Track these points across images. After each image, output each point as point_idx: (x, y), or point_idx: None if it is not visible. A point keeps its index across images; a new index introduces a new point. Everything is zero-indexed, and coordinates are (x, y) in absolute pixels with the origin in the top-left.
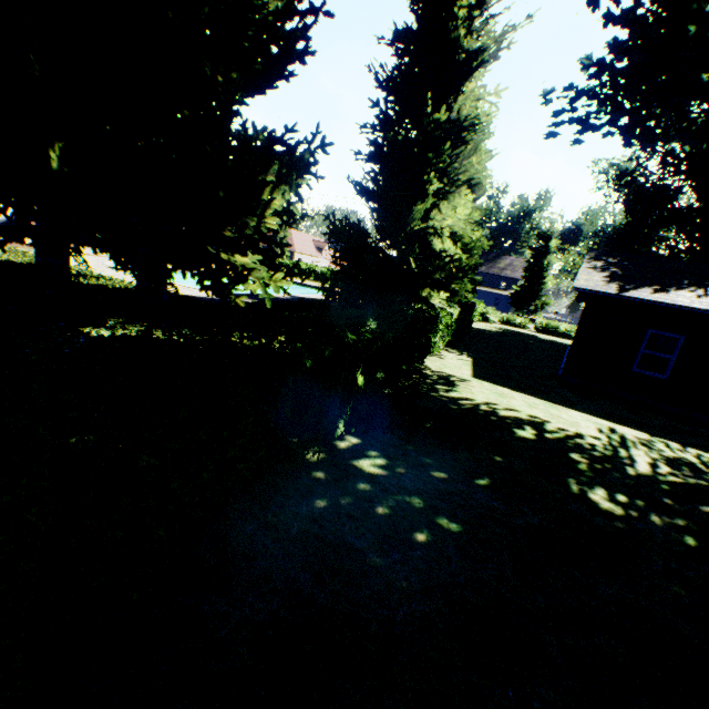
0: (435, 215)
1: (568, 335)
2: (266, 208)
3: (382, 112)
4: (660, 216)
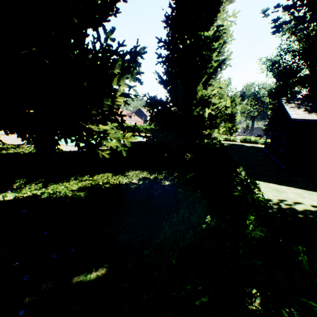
0: (206, 88)
1: (256, 142)
2: (115, 92)
3: (170, 33)
4: (294, 81)
